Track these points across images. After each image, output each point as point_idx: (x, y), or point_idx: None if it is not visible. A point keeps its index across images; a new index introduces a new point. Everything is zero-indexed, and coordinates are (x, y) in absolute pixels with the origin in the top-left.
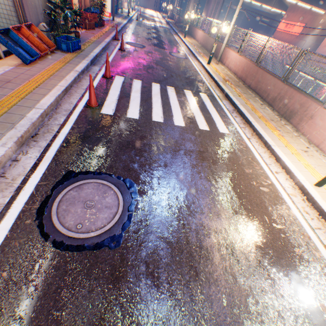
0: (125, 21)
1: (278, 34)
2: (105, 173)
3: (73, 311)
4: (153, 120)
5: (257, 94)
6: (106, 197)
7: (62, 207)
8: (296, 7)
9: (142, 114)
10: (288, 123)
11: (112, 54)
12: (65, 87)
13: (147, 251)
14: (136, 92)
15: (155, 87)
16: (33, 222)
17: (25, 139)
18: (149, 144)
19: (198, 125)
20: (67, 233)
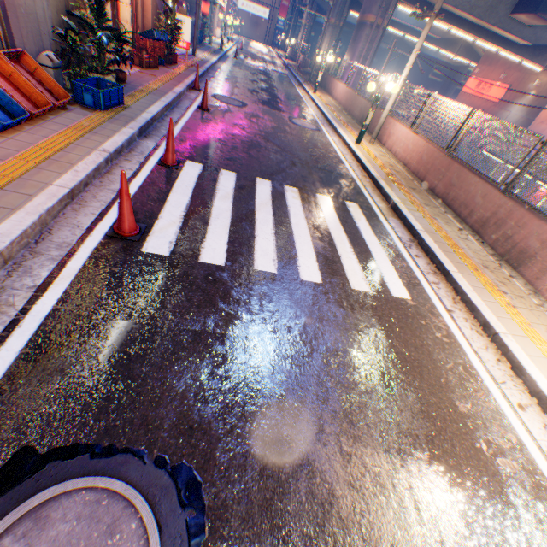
0: (215, 57)
1: (465, 97)
2: (123, 448)
3: None
4: (255, 269)
5: (450, 207)
6: None
7: None
8: (494, 57)
9: (233, 254)
10: (515, 272)
11: (184, 115)
12: (69, 188)
13: None
14: (225, 198)
15: (261, 188)
16: None
17: None
18: (245, 337)
19: (348, 278)
20: None
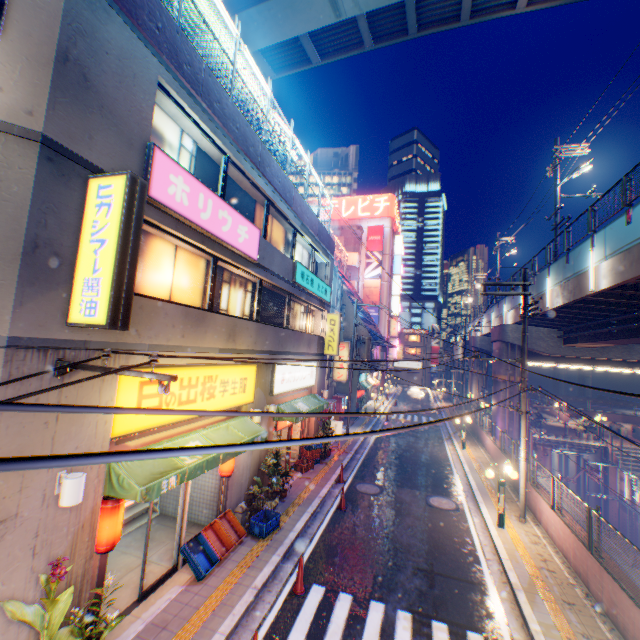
0: (366, 429)
1: None
2: None
3: None
4: None
5: (625, 639)
6: None
7: None
8: None
9: None
10: None
11: (323, 520)
12: (226, 633)
13: None
14: (334, 633)
15: (372, 615)
16: None
17: None
18: None
19: None
20: None
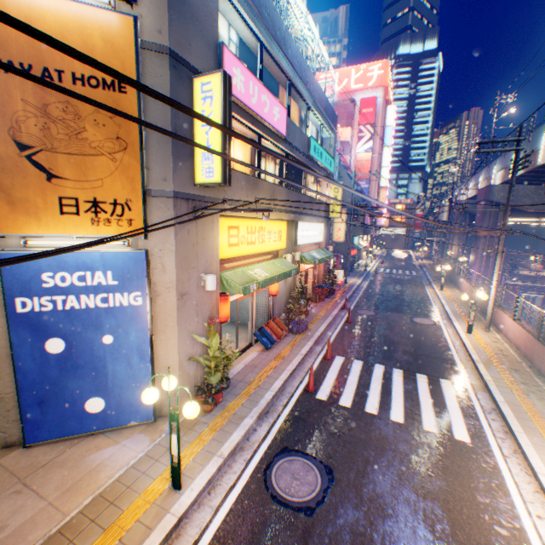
0: (359, 279)
1: None
2: (310, 454)
3: (277, 541)
4: (364, 410)
5: None
6: (308, 474)
7: (278, 471)
8: None
9: (354, 402)
10: None
11: (336, 328)
12: (291, 370)
13: (332, 529)
14: (354, 375)
15: (376, 369)
16: (261, 476)
17: (261, 414)
18: (355, 435)
19: (422, 422)
20: (279, 490)
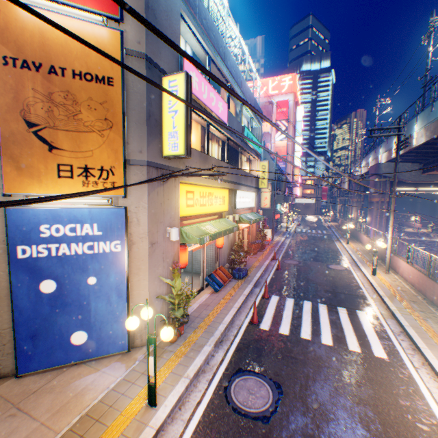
0: (283, 237)
1: None
2: (261, 373)
3: None
4: (300, 337)
5: None
6: (261, 389)
7: (236, 388)
8: None
9: (291, 330)
10: None
11: (270, 274)
12: (237, 307)
13: (286, 433)
14: (288, 310)
15: (306, 305)
16: (222, 392)
17: (217, 343)
18: (295, 357)
19: (347, 344)
20: (238, 404)
